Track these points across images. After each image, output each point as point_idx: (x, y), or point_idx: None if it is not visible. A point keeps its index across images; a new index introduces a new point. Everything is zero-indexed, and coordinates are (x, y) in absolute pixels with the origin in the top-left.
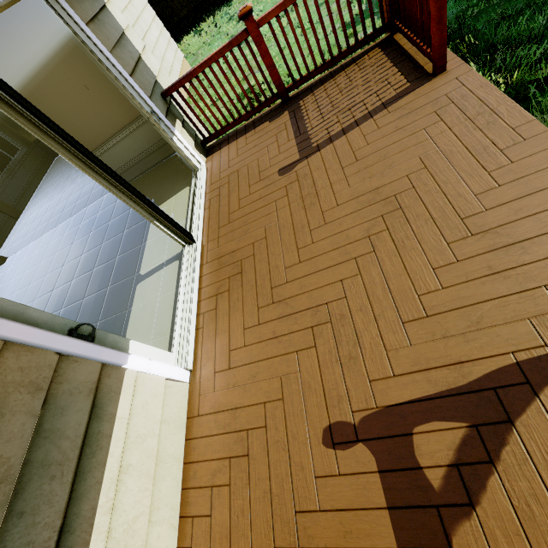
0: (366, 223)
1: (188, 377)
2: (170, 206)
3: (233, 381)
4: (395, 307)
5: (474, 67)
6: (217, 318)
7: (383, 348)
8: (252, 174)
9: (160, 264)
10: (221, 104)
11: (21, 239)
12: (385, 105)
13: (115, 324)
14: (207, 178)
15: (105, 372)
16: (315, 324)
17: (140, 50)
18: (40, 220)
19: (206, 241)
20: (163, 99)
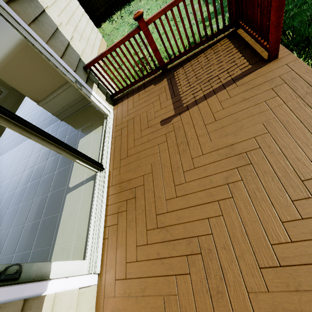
0: (224, 172)
1: (97, 279)
2: (90, 139)
3: (128, 291)
4: (252, 252)
5: (294, 53)
6: (118, 233)
7: (244, 289)
8: (142, 122)
9: (82, 181)
10: (124, 67)
11: (2, 148)
12: (234, 80)
13: (51, 222)
14: (114, 121)
15: (27, 306)
16: (189, 254)
17: (69, 39)
18: (14, 137)
19: (112, 168)
20: (84, 71)
